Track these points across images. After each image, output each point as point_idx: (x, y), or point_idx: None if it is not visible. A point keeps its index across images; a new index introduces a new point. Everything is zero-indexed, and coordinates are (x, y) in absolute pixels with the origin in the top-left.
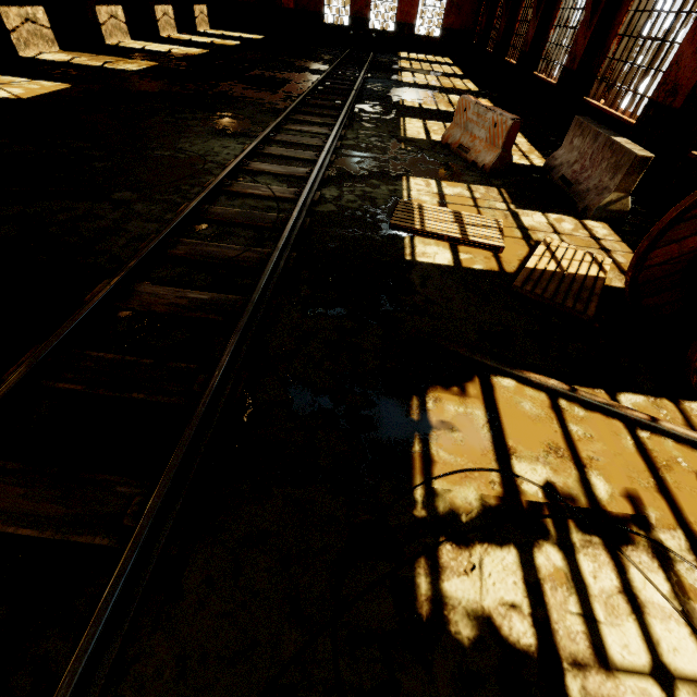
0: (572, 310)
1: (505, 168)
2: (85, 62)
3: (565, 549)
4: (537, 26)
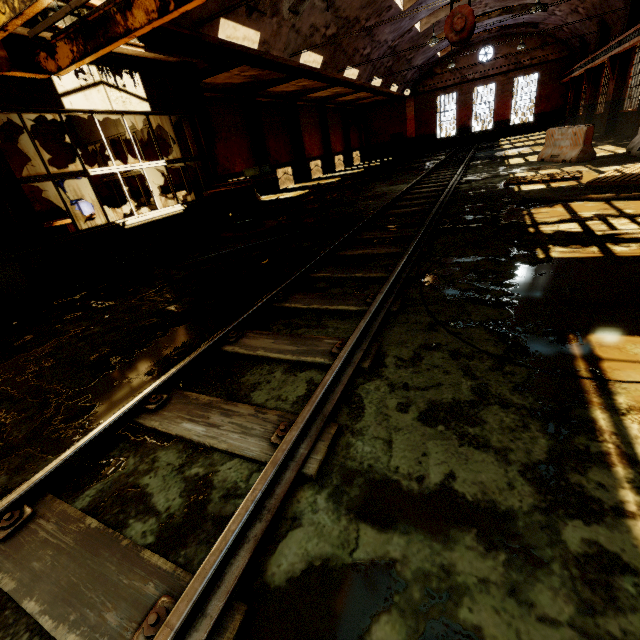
0: (628, 182)
1: (589, 156)
2: (309, 184)
3: (602, 220)
4: (615, 82)
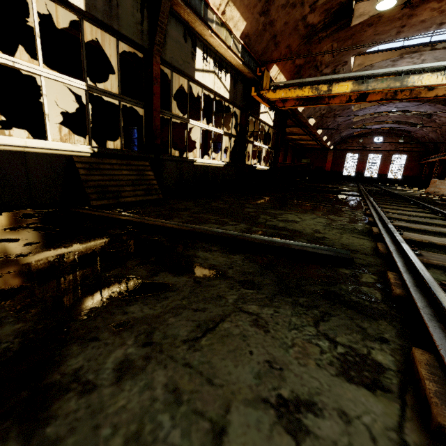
0: None
1: None
2: None
3: None
4: None
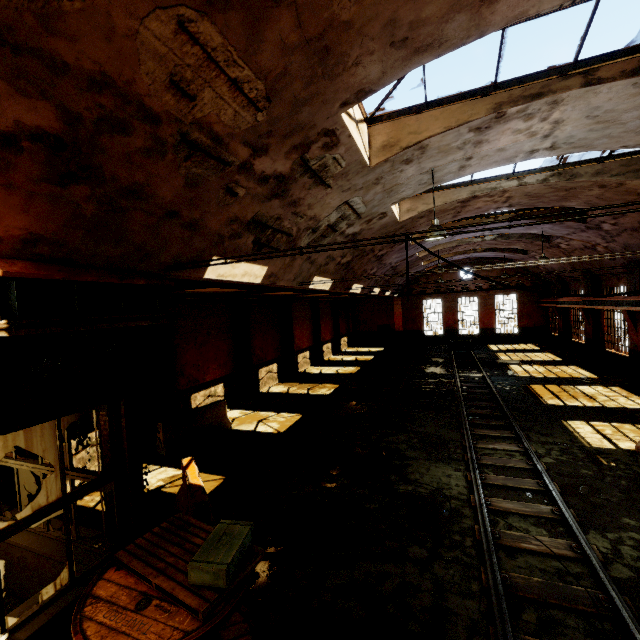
0: None
1: None
2: (297, 391)
3: None
4: None
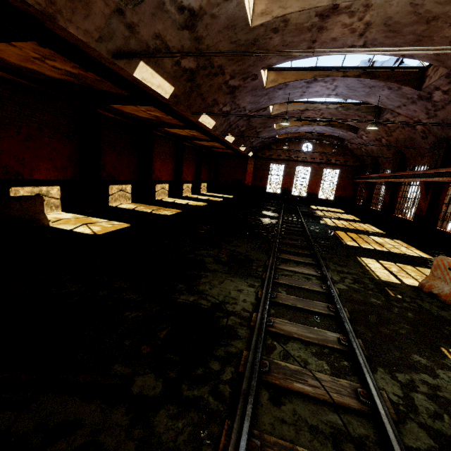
0: None
1: None
2: (142, 209)
3: None
4: (429, 202)
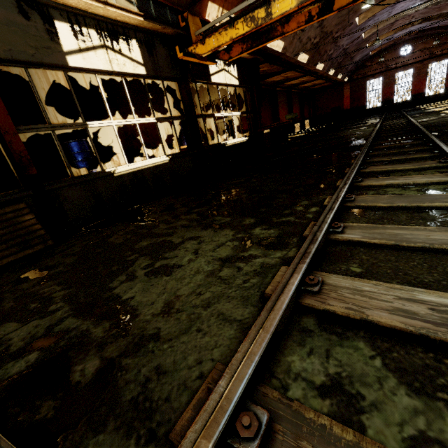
0: None
1: None
2: None
3: None
4: None
